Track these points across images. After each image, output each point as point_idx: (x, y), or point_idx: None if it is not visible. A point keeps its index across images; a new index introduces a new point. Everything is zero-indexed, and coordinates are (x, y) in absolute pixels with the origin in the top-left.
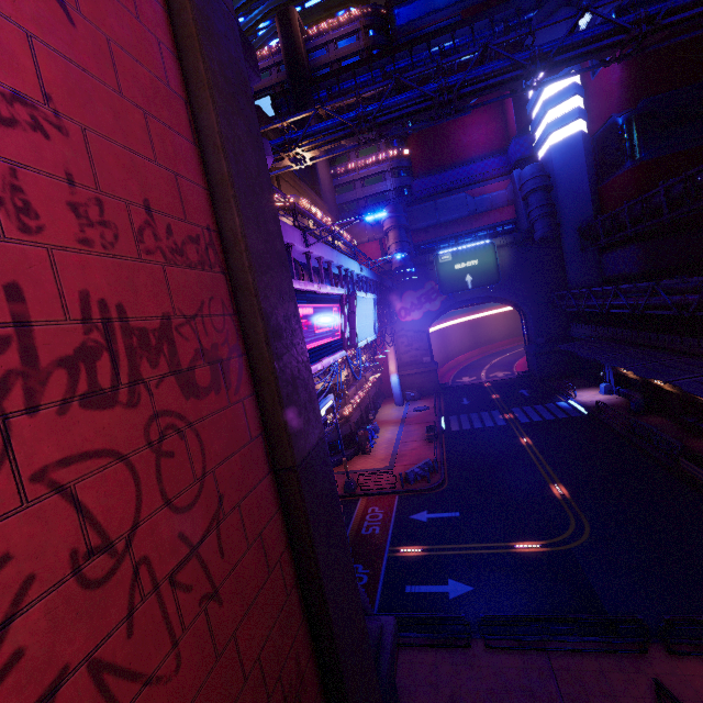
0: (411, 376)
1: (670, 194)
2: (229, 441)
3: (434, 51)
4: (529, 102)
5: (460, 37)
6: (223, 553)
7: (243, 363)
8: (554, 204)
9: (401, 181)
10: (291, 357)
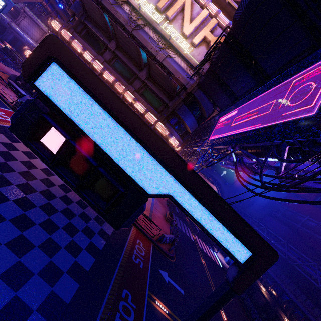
0: None
1: None
2: None
3: None
4: None
5: None
6: None
7: None
8: None
9: None
10: None
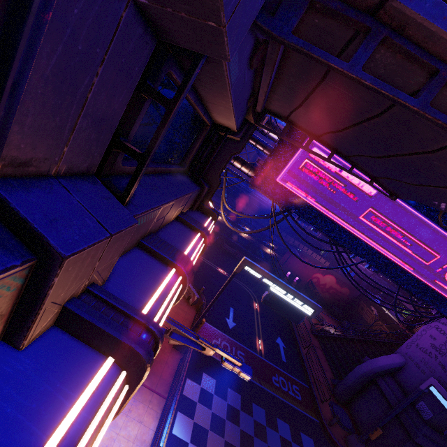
0: None
1: None
2: None
3: None
4: None
5: None
6: None
7: None
8: None
9: None
10: None
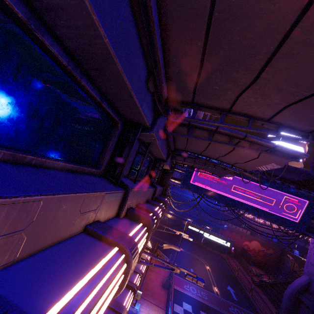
0: None
1: None
2: None
3: None
4: None
5: None
6: None
7: None
8: None
9: None
10: None
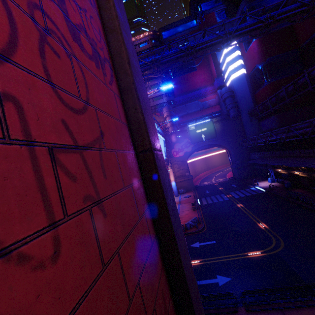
0: (181, 182)
1: (287, 91)
2: (106, 104)
3: (180, 46)
4: (221, 64)
5: (190, 41)
6: (105, 174)
7: (113, 75)
8: (236, 102)
9: (169, 98)
10: (142, 90)
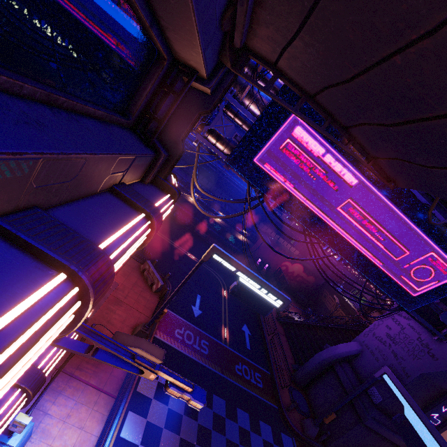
0: None
1: None
2: None
3: None
4: None
5: None
6: None
7: None
8: None
9: None
10: None
